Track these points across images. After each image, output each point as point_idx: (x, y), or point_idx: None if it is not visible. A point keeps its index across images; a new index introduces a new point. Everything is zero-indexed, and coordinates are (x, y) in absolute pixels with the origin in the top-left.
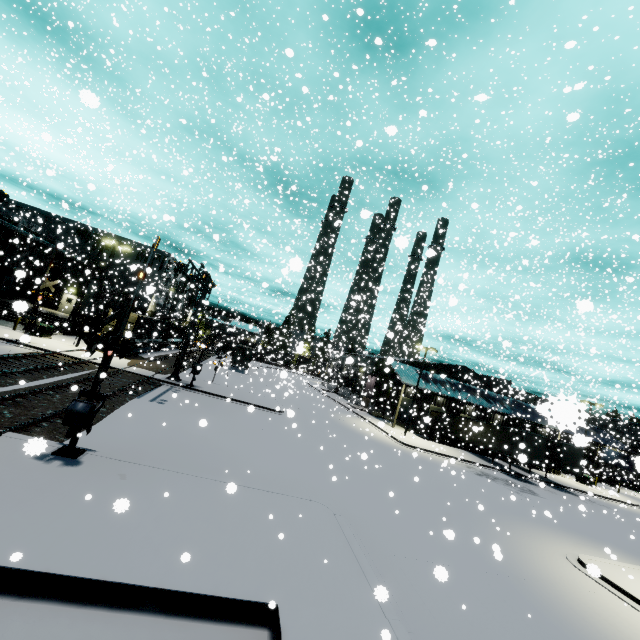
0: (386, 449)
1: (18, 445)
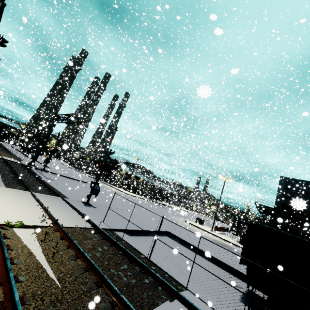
0: (128, 197)
1: (73, 202)
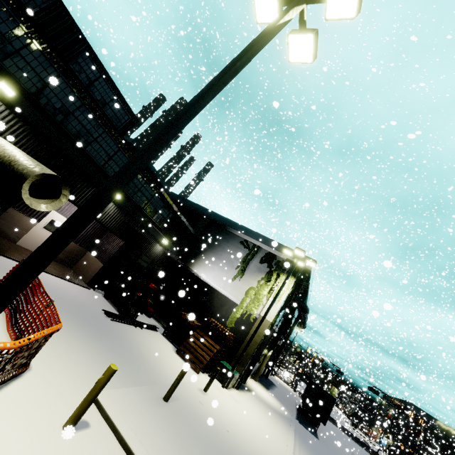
0: None
1: None
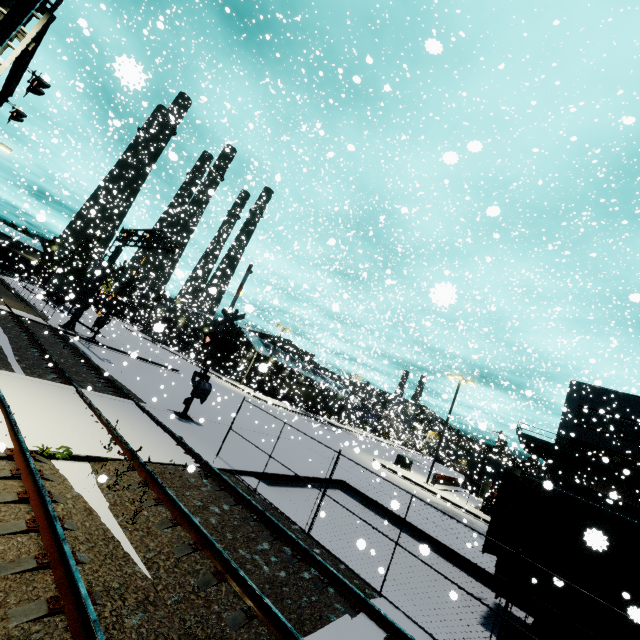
0: (260, 404)
1: (157, 412)
